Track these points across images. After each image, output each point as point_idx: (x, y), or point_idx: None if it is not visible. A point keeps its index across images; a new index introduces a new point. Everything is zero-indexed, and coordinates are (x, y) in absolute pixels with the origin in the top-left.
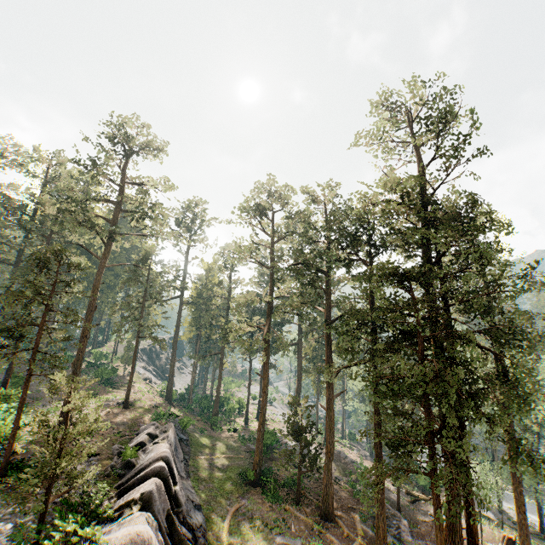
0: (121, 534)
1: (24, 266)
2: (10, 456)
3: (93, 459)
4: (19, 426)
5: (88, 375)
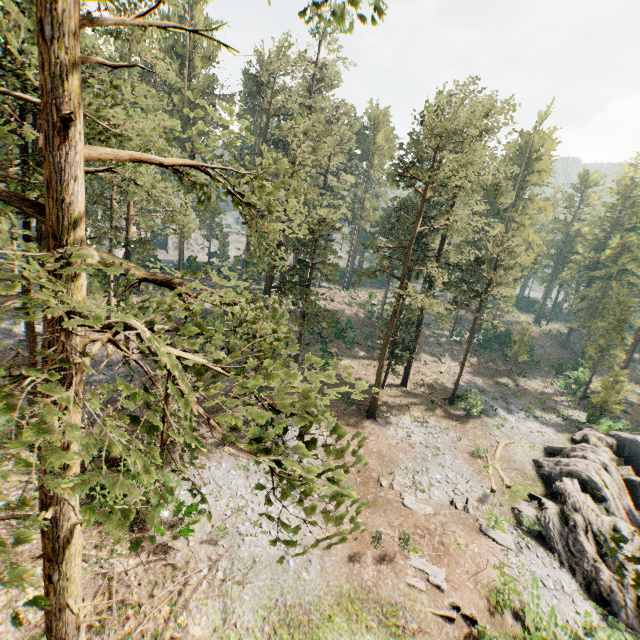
0: (628, 434)
1: (598, 287)
2: (585, 392)
3: (626, 416)
4: (590, 381)
5: (638, 366)
